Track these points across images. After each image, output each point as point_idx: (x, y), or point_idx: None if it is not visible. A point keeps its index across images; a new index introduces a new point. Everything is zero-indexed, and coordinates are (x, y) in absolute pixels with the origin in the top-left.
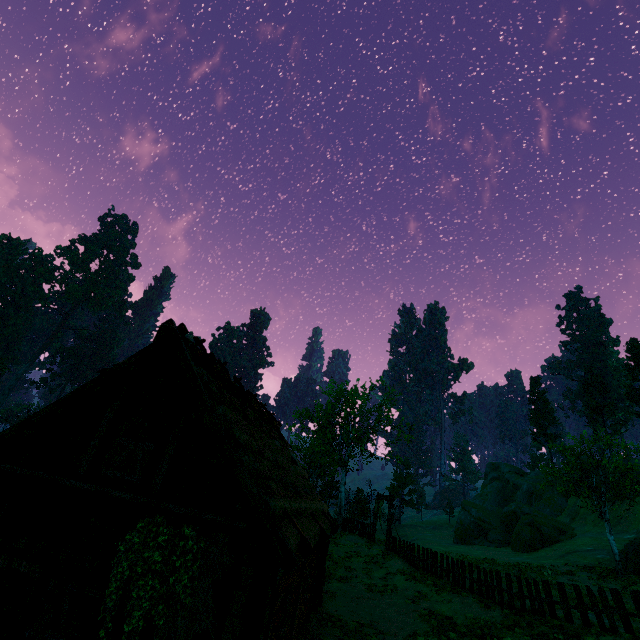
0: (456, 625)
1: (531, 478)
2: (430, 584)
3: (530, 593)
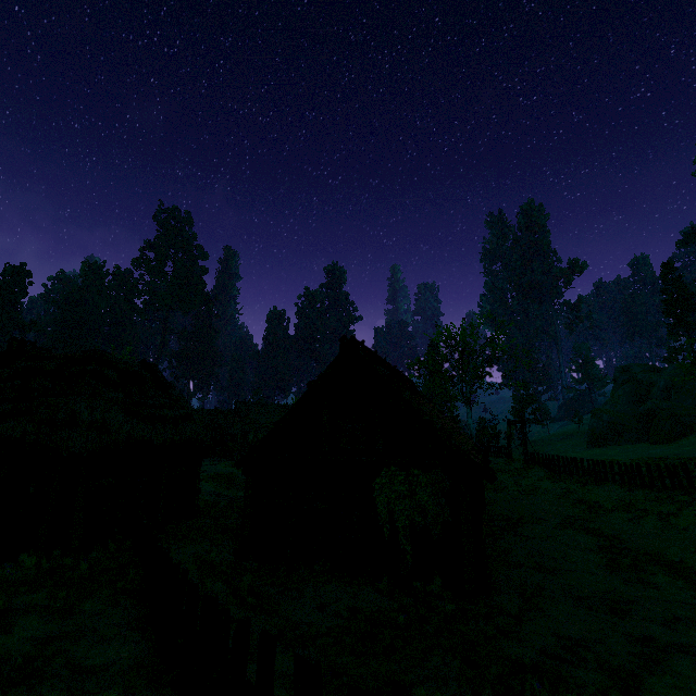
0: (604, 506)
1: (668, 373)
2: (575, 482)
3: (669, 474)
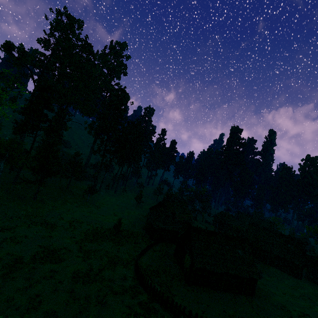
0: None
1: None
2: None
3: None
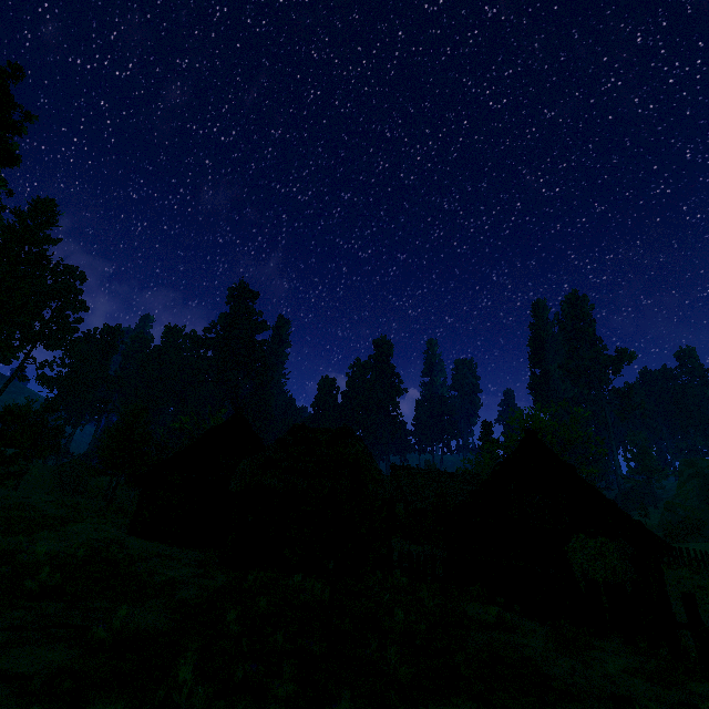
0: None
1: None
2: (686, 570)
3: None
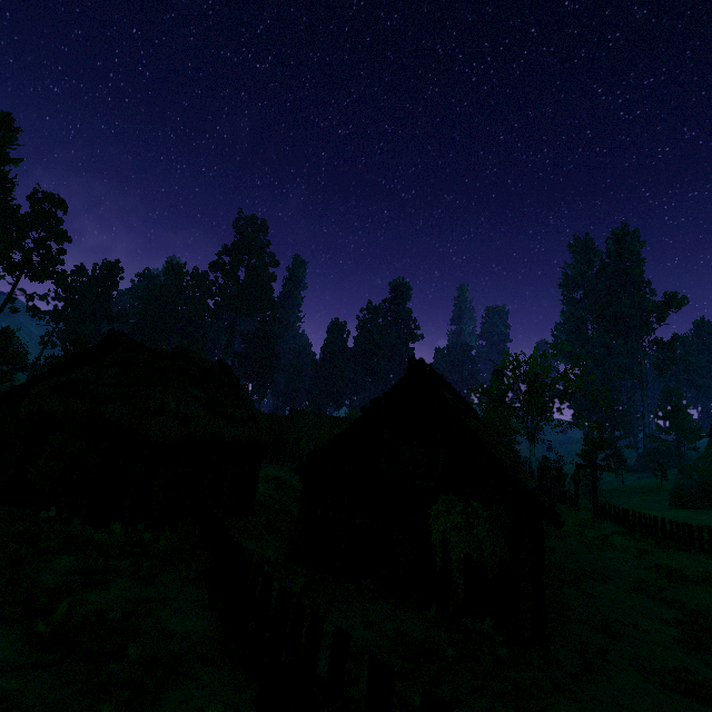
0: (687, 576)
1: None
2: (652, 544)
3: None
